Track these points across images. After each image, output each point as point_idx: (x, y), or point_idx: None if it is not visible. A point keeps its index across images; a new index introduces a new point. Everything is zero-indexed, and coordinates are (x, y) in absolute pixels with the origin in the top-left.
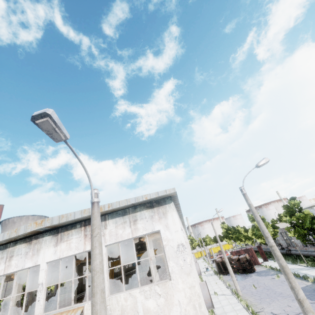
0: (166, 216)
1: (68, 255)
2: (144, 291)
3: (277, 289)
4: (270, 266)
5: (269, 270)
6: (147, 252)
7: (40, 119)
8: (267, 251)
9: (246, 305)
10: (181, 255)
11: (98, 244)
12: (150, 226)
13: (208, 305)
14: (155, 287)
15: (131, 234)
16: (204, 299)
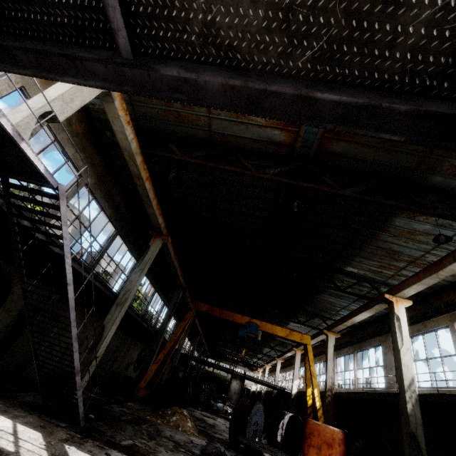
0: None
1: None
2: None
3: None
4: None
5: None
6: None
7: None
8: None
9: None
10: None
11: None
12: None
13: None
14: None
15: None
16: None
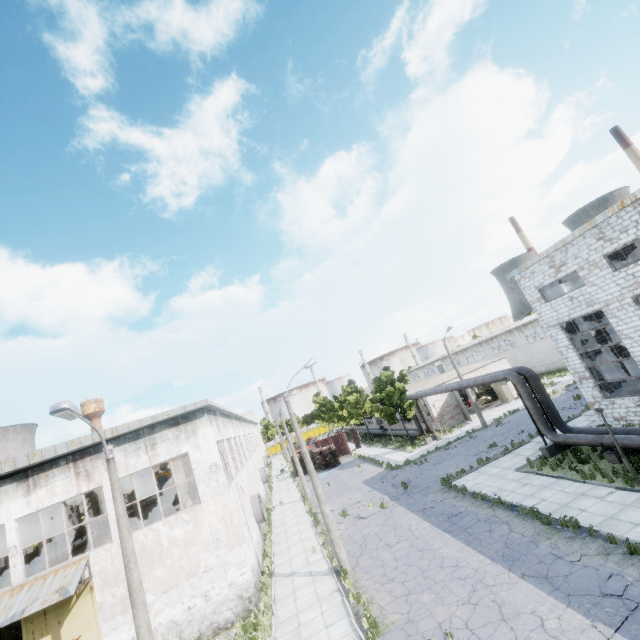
0: (196, 434)
1: (53, 503)
2: (169, 522)
3: (350, 482)
4: (358, 454)
5: (356, 460)
6: (175, 475)
7: (59, 412)
8: (366, 433)
9: (310, 508)
10: (214, 476)
11: (119, 495)
12: (175, 448)
13: (259, 519)
14: (182, 515)
15: (149, 462)
16: (254, 514)
